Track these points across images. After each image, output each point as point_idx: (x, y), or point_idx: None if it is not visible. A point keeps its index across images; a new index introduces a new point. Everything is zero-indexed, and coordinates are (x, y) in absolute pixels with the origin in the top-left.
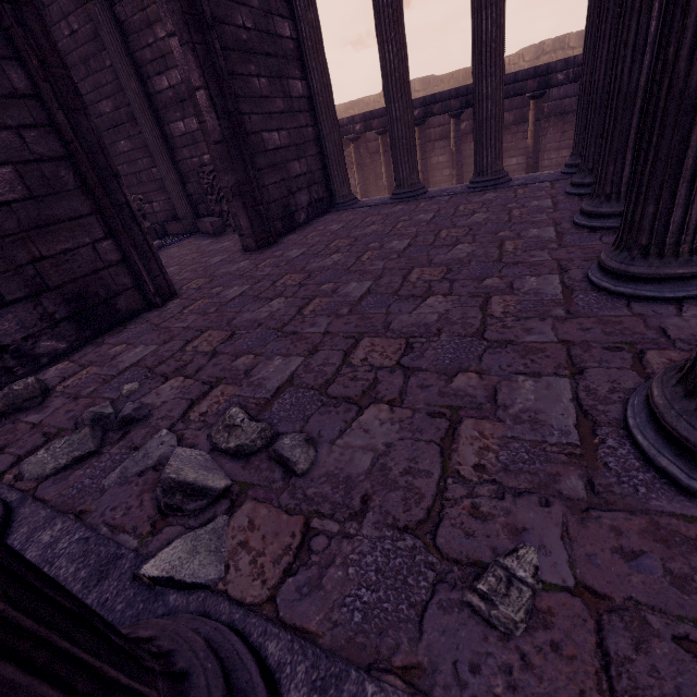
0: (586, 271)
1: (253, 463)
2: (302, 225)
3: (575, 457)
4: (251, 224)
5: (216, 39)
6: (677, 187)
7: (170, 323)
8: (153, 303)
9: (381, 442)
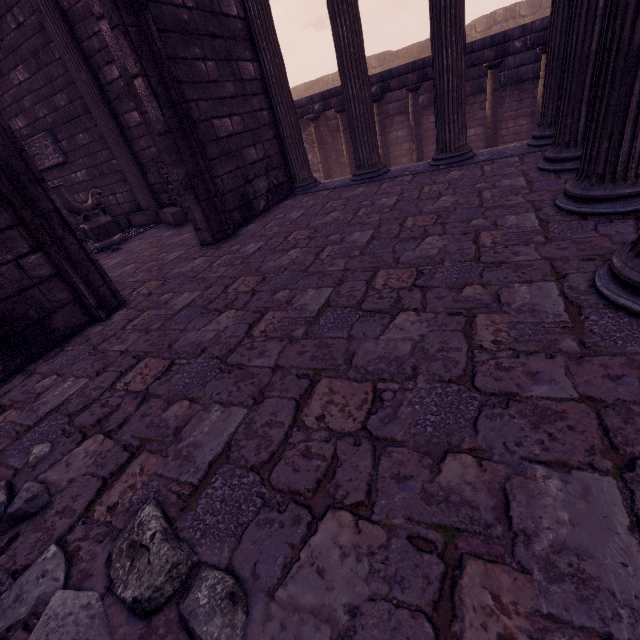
0: (590, 277)
1: (155, 630)
2: (262, 213)
3: None
4: (205, 218)
5: (150, 20)
6: None
7: (109, 345)
8: (96, 316)
9: (342, 603)
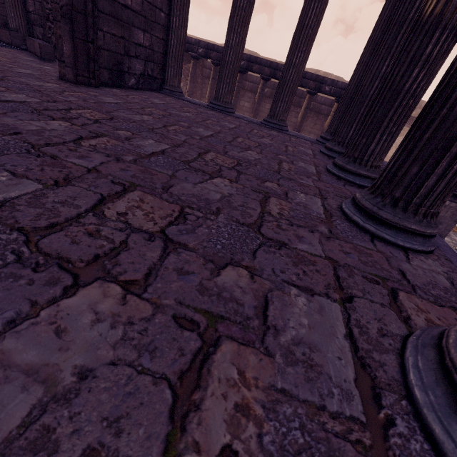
0: (339, 204)
1: None
2: (129, 88)
3: (365, 452)
4: (74, 55)
5: None
6: (443, 159)
7: None
8: None
9: (74, 364)
